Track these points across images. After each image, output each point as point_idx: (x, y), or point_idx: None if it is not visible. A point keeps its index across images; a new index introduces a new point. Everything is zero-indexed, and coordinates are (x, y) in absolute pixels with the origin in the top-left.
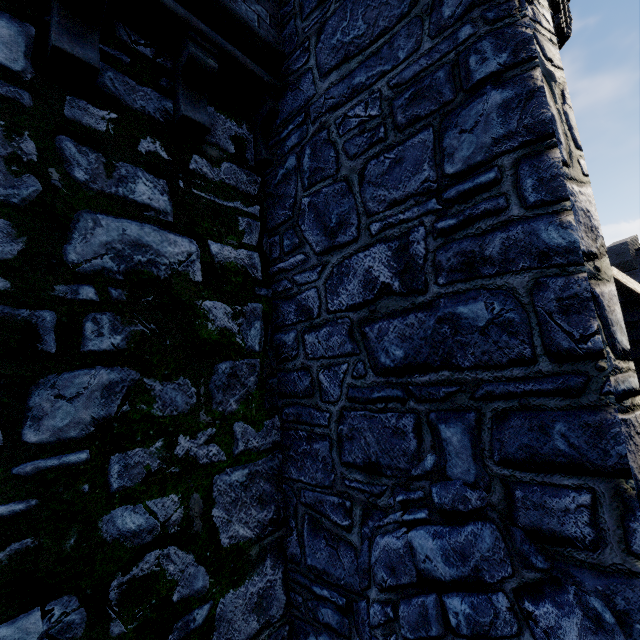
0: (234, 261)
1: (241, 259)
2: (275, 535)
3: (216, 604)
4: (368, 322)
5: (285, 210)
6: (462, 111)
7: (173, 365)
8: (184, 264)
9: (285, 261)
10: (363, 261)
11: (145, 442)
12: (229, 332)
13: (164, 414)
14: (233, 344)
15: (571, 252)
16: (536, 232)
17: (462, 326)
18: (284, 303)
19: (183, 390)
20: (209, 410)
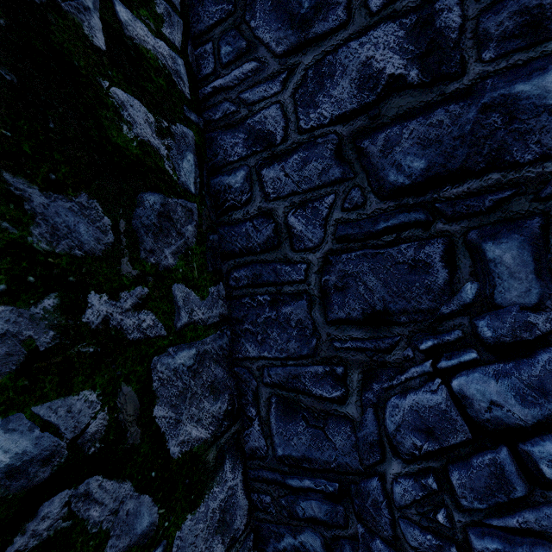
0: (152, 51)
1: (162, 55)
2: (231, 430)
3: (170, 543)
4: (367, 133)
5: (221, 4)
6: None
7: (65, 168)
8: (71, 3)
9: (224, 76)
10: (357, 52)
11: (18, 296)
12: (154, 152)
13: (55, 250)
14: (161, 171)
15: None
16: None
17: (521, 109)
18: (225, 134)
19: (89, 217)
20: (135, 259)
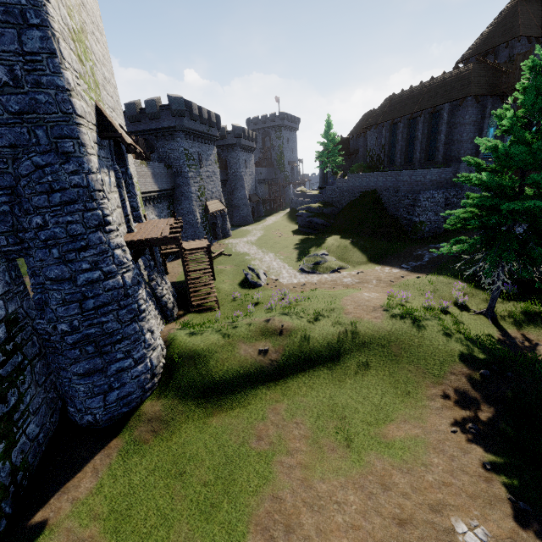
0: None
1: None
2: None
3: None
4: (1, 95)
5: None
6: (27, 31)
7: None
8: None
9: None
10: None
11: None
12: None
13: None
14: None
15: (64, 88)
16: (55, 80)
17: (38, 102)
18: None
19: None
20: None
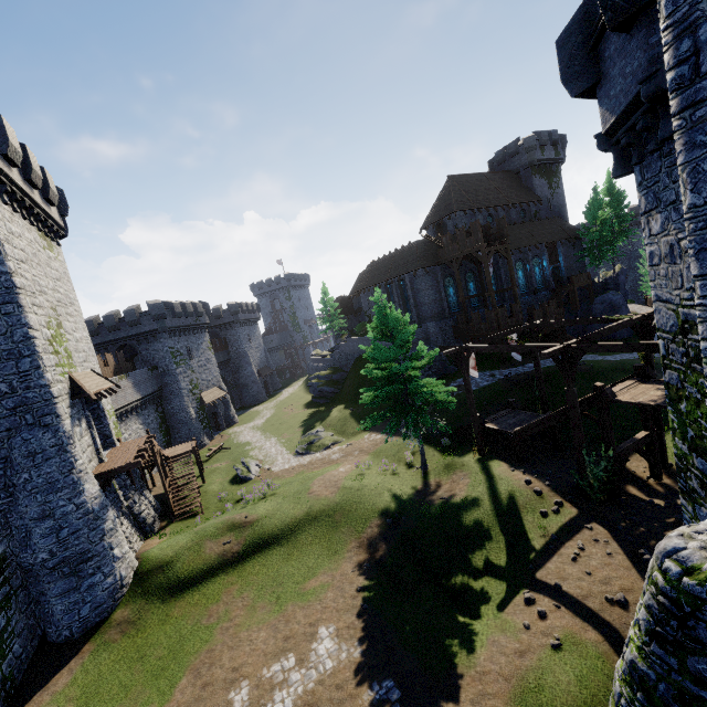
0: None
1: None
2: None
3: None
4: (3, 400)
5: None
6: (22, 360)
7: None
8: None
9: None
10: None
11: None
12: None
13: None
14: None
15: (46, 385)
16: (40, 382)
17: (28, 398)
18: None
19: None
20: None
